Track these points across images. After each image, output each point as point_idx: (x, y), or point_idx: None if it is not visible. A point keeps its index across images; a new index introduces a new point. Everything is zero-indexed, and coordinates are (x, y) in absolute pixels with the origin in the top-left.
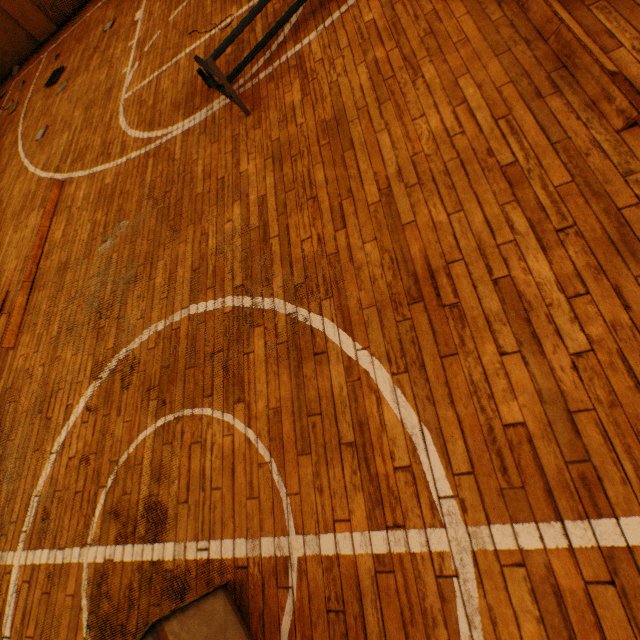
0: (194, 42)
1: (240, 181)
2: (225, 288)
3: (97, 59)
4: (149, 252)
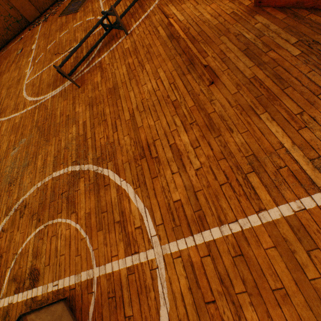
0: (57, 58)
1: (75, 116)
2: (68, 163)
3: (14, 66)
4: (35, 151)
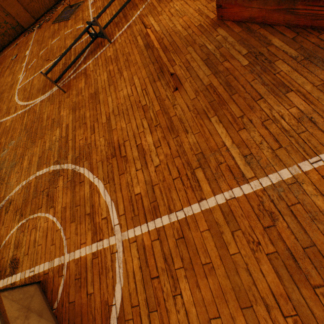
0: (48, 64)
1: (60, 119)
2: (51, 163)
3: (8, 71)
4: (22, 153)
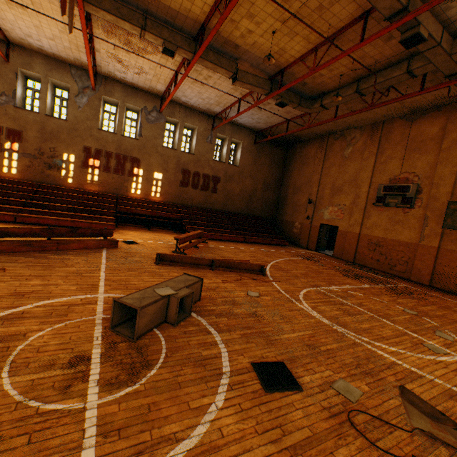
0: None
1: None
2: None
3: None
4: None
